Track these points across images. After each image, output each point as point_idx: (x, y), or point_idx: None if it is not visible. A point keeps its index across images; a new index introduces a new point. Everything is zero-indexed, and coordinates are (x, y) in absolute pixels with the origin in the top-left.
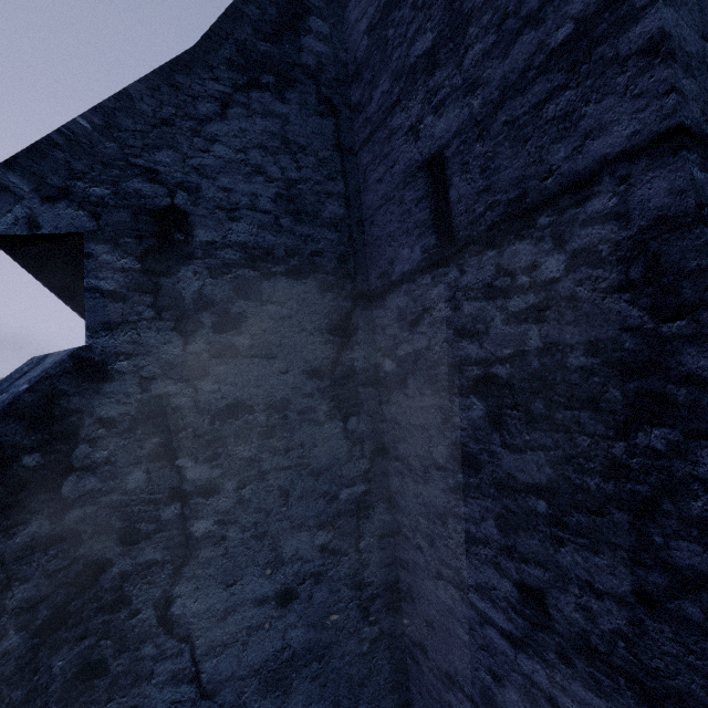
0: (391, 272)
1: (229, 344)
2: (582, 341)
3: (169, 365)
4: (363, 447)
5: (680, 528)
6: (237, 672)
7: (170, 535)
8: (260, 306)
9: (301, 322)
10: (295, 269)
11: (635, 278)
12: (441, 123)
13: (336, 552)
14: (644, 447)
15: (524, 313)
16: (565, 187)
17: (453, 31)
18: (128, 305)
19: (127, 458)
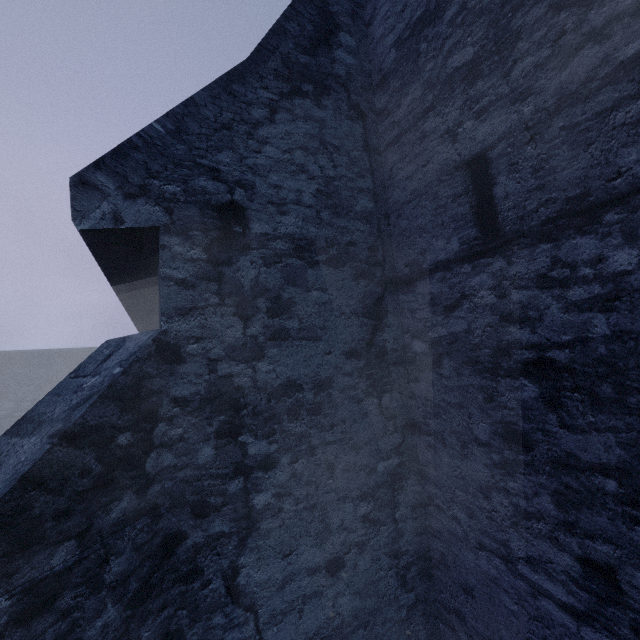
0: (422, 261)
1: (281, 327)
2: None
3: (232, 347)
4: (395, 422)
5: None
6: (294, 639)
7: (235, 508)
8: (306, 292)
9: (340, 306)
10: (334, 258)
11: None
12: (484, 127)
13: (376, 522)
14: None
15: (588, 302)
16: (638, 187)
17: (498, 45)
18: (197, 293)
19: (198, 435)
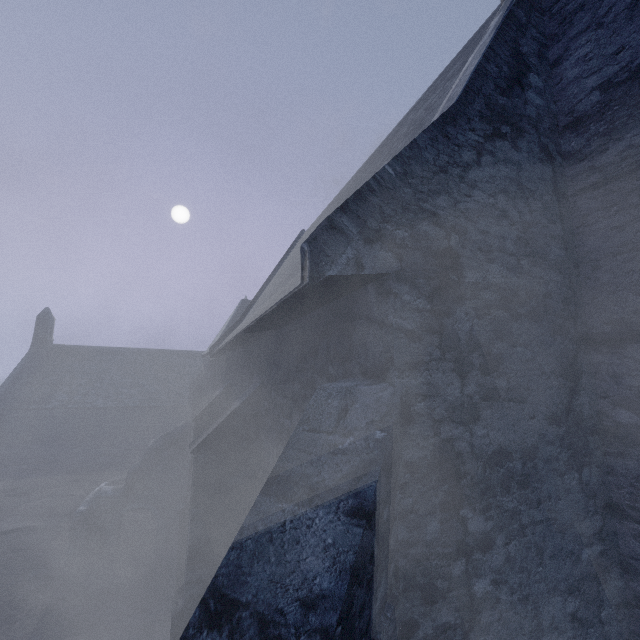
0: (637, 321)
1: (492, 386)
2: None
3: (452, 407)
4: (595, 501)
5: None
6: None
7: (459, 595)
8: (511, 348)
9: (540, 365)
10: (533, 310)
11: None
12: None
13: (583, 622)
14: None
15: None
16: None
17: None
18: (422, 345)
19: (426, 506)
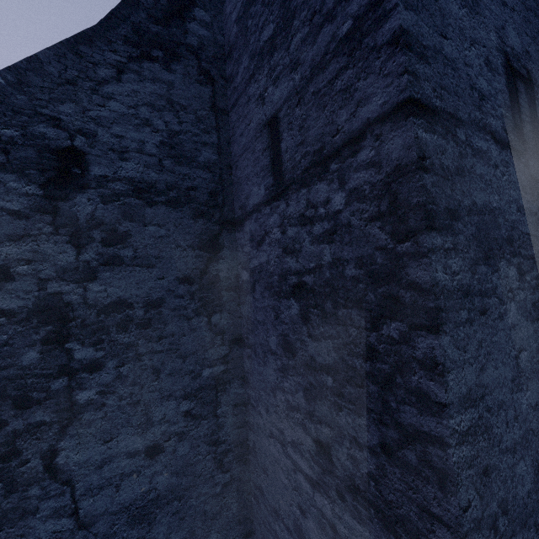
0: (247, 204)
1: (115, 255)
2: (353, 257)
3: (64, 270)
4: (223, 337)
5: (406, 396)
6: (110, 508)
7: (58, 402)
8: (143, 227)
9: (177, 240)
10: (174, 199)
11: (383, 210)
12: (277, 92)
13: (198, 417)
14: (386, 336)
15: (322, 236)
16: (346, 142)
17: (284, 23)
18: (31, 222)
19: (24, 341)
